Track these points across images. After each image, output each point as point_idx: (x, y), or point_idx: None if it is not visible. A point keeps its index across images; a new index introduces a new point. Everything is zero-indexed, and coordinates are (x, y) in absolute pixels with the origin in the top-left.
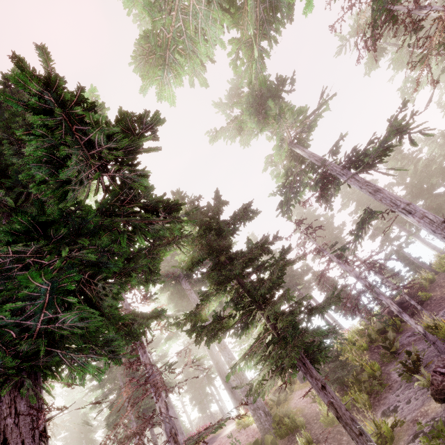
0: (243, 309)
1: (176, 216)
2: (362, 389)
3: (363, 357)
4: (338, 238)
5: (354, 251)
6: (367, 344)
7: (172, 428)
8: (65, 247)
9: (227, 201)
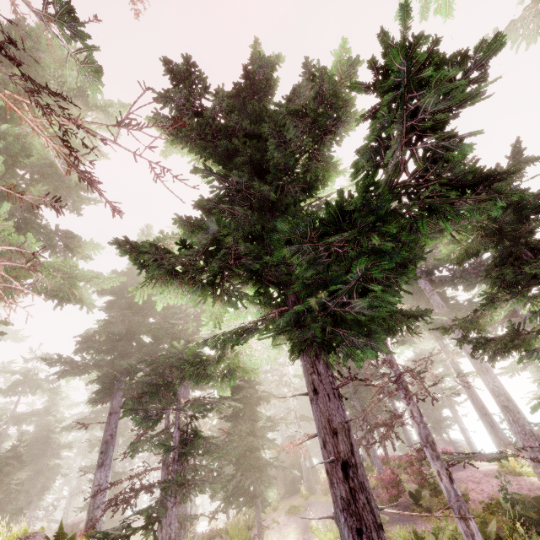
0: None
1: (502, 190)
2: None
3: None
4: None
5: None
6: None
7: (427, 435)
8: (372, 235)
9: (535, 158)
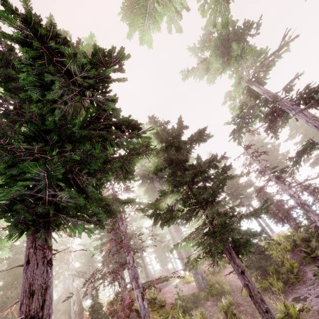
0: (189, 207)
1: (136, 133)
2: (280, 278)
3: (285, 256)
4: (280, 163)
5: (290, 174)
6: (291, 247)
7: (135, 274)
8: (56, 148)
9: (187, 126)
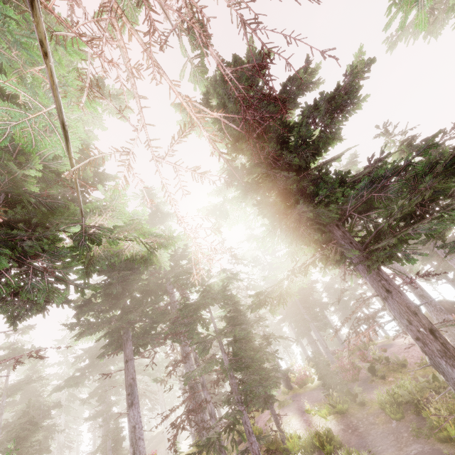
0: None
1: None
2: None
3: None
4: None
5: None
6: None
7: None
8: None
9: None
